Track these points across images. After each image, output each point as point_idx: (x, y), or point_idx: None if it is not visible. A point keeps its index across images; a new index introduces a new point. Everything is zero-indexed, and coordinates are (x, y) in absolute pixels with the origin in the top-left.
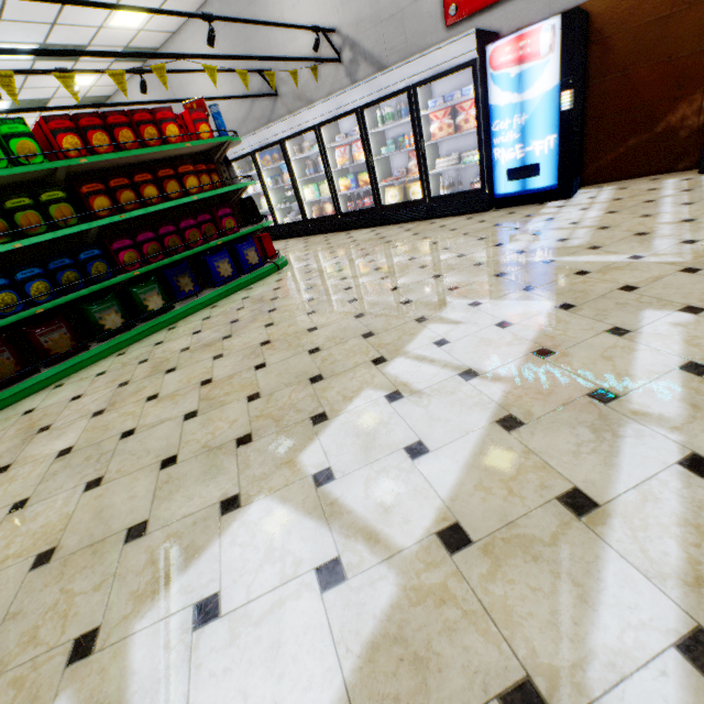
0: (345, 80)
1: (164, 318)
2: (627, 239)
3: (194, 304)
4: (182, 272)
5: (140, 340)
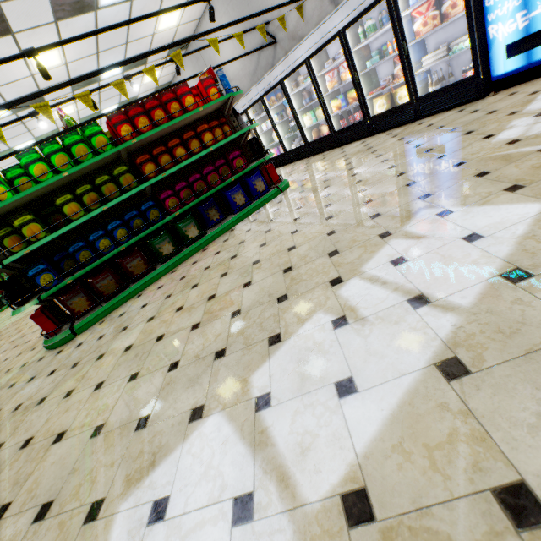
0: (330, 8)
1: (199, 243)
2: None
3: (219, 229)
4: (209, 206)
5: (185, 260)
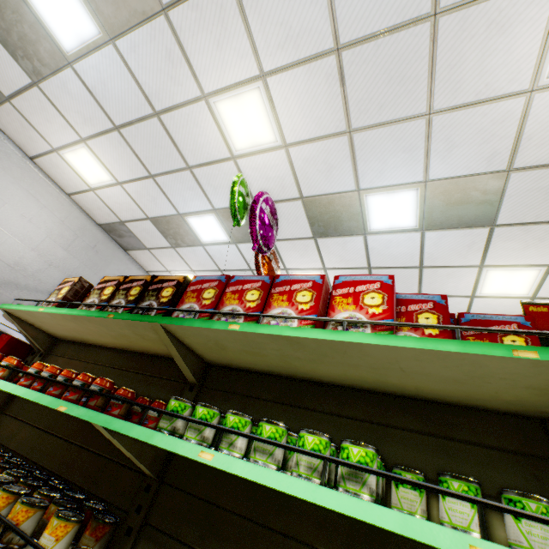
0: None
1: None
2: None
3: None
4: None
5: None
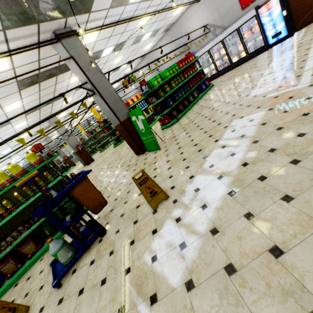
0: (212, 36)
1: (198, 98)
2: (310, 34)
3: (202, 95)
4: (196, 90)
5: (196, 103)
